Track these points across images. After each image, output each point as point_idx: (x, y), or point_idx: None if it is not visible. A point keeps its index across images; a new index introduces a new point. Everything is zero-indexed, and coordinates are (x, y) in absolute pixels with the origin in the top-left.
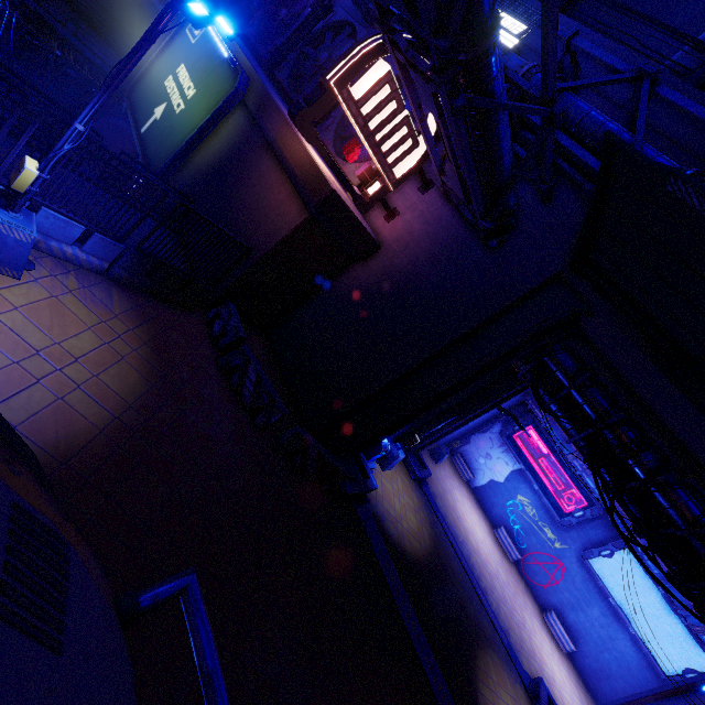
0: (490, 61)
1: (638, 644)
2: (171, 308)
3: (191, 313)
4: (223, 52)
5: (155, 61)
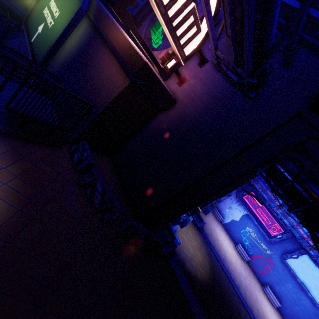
0: None
1: (313, 302)
2: (42, 148)
3: (58, 149)
4: None
5: (38, 0)
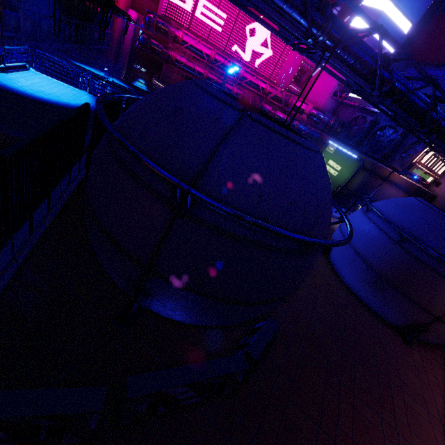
0: None
1: None
2: None
3: None
4: (348, 154)
5: None
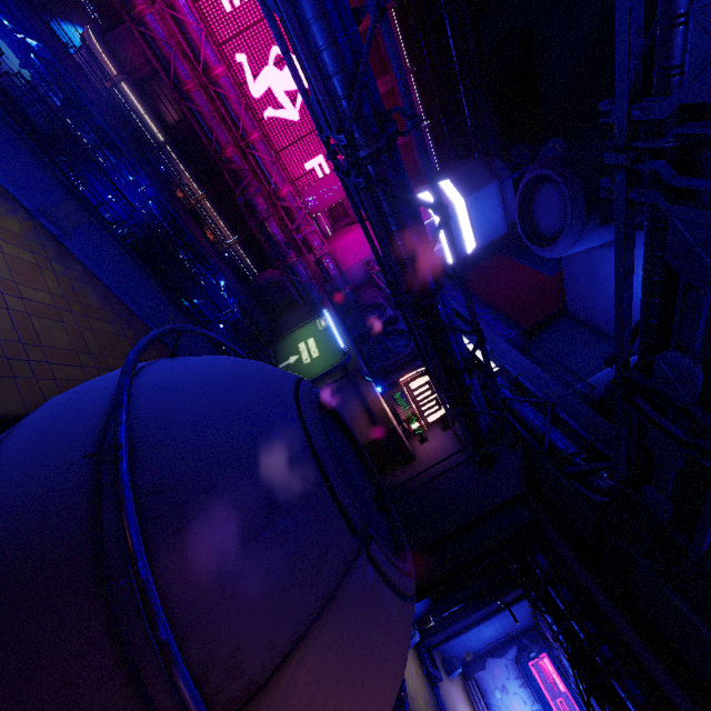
0: (471, 397)
1: None
2: None
3: None
4: (338, 339)
5: (295, 331)
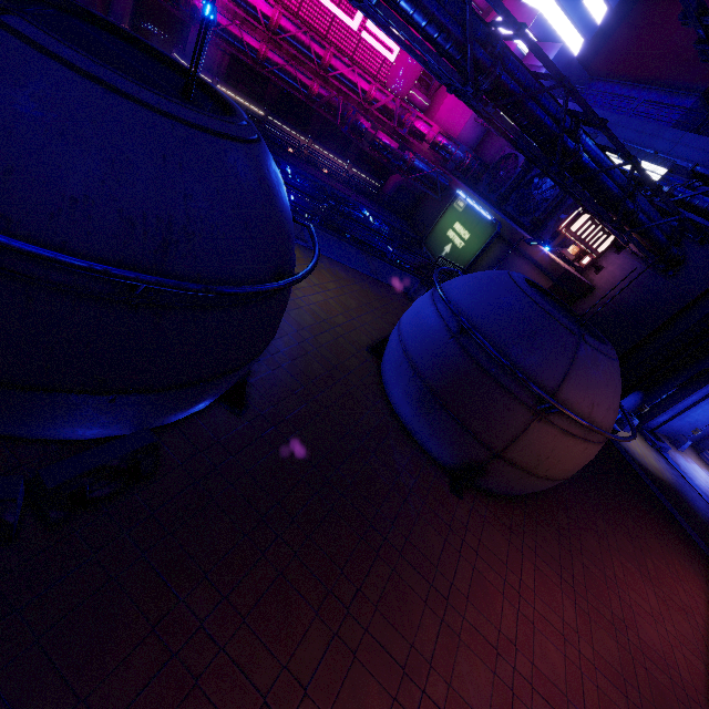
0: (638, 218)
1: None
2: None
3: None
4: (482, 214)
5: (437, 223)
